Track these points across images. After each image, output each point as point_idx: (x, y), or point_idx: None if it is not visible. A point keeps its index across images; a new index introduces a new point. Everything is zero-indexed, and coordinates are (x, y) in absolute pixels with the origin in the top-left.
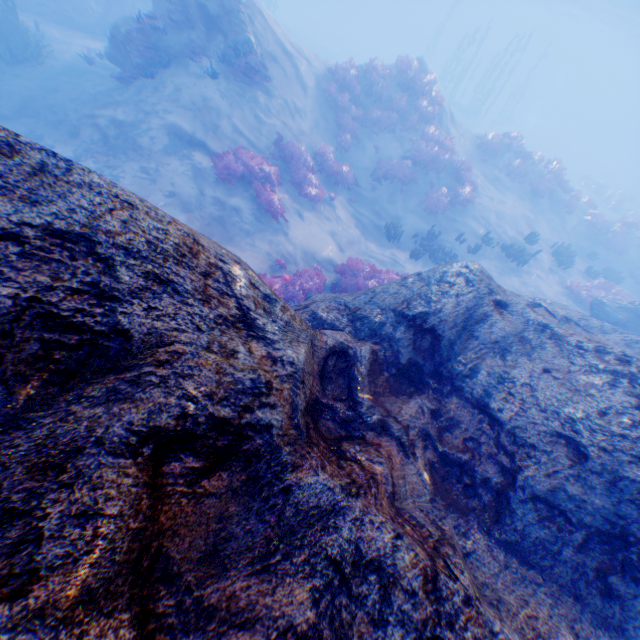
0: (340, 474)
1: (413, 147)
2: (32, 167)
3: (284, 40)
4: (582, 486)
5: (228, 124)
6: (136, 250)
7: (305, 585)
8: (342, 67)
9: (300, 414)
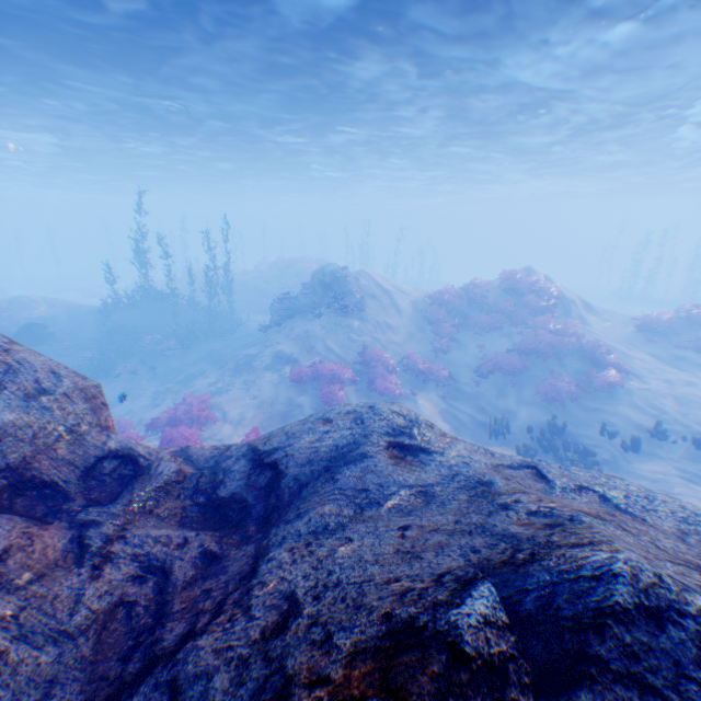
0: None
1: (523, 338)
2: None
3: (386, 284)
4: (235, 679)
5: (321, 344)
6: None
7: None
8: (439, 290)
9: None
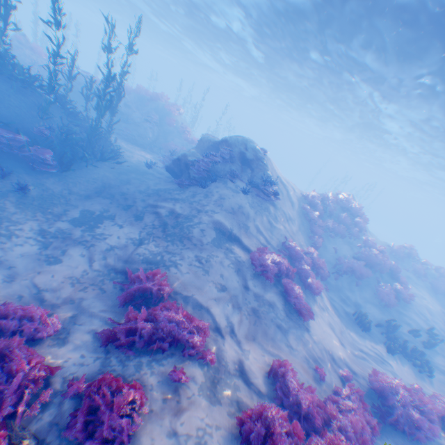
0: None
1: (359, 250)
2: None
3: (279, 175)
4: None
5: (254, 225)
6: None
7: None
8: (311, 194)
9: None
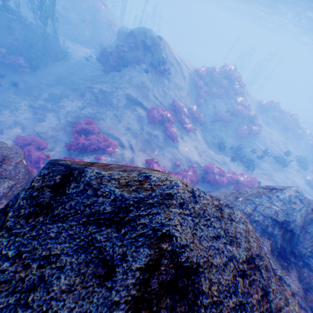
0: None
1: (231, 106)
2: (228, 219)
3: (176, 56)
4: None
5: (152, 94)
6: (259, 253)
7: None
8: (200, 68)
9: None
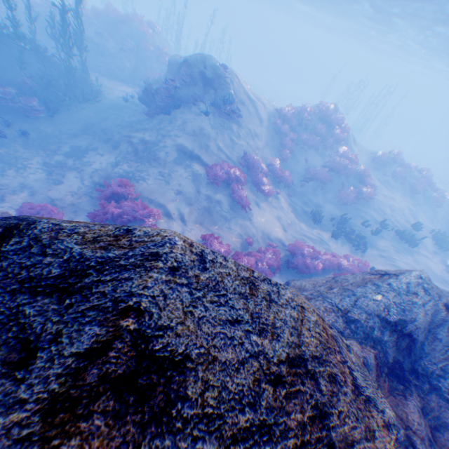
0: None
1: (330, 159)
2: (265, 299)
3: (249, 92)
4: None
5: (214, 144)
6: (319, 354)
7: None
8: (284, 108)
9: None
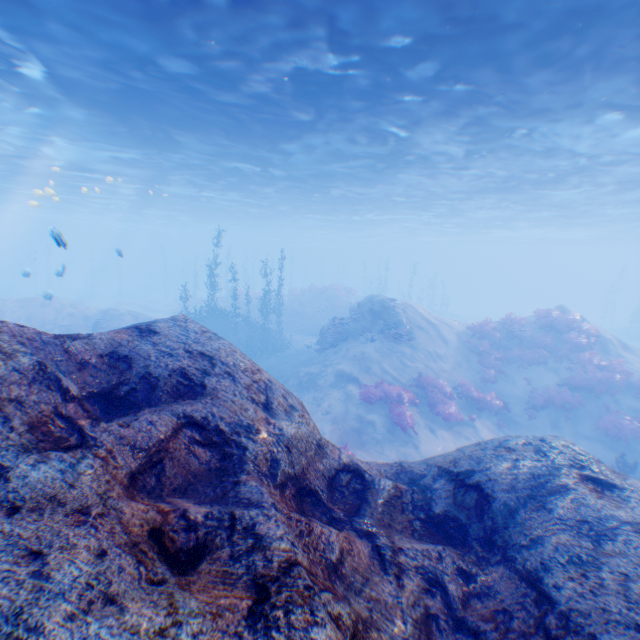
0: (282, 504)
1: (570, 373)
2: (208, 336)
3: (427, 315)
4: None
5: (378, 367)
6: (225, 361)
7: (208, 508)
8: (478, 323)
9: (281, 471)
